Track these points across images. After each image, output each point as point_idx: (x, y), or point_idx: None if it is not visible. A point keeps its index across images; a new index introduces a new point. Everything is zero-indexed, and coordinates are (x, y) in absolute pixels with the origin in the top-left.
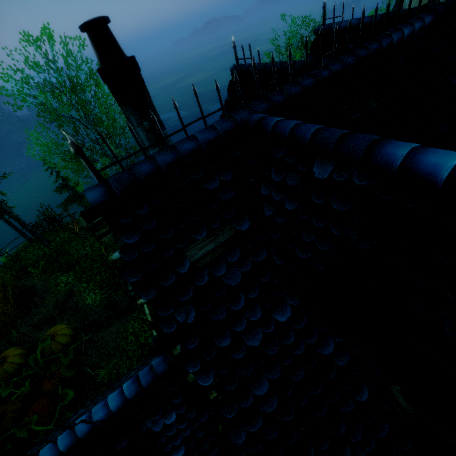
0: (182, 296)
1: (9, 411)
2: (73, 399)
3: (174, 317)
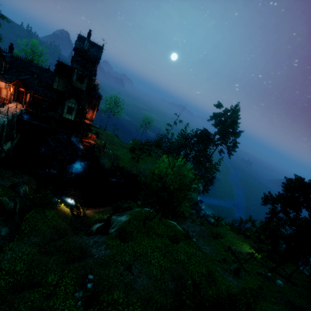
0: None
1: None
2: None
3: None
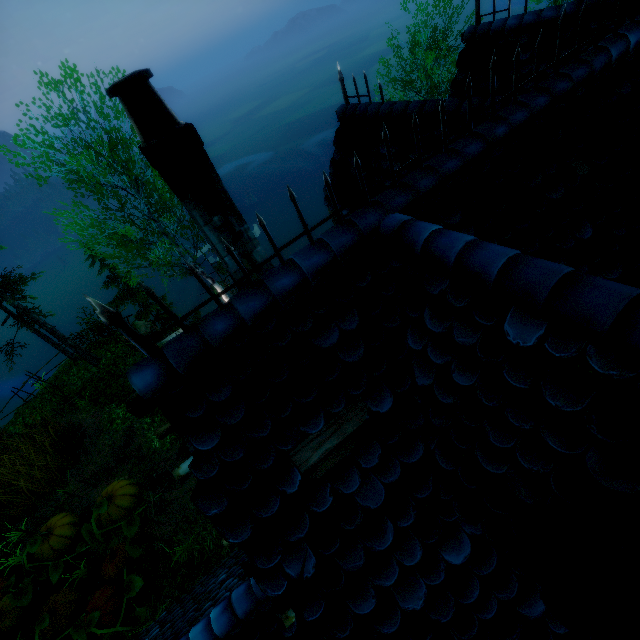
0: (293, 533)
1: (61, 605)
2: (144, 586)
3: (283, 569)
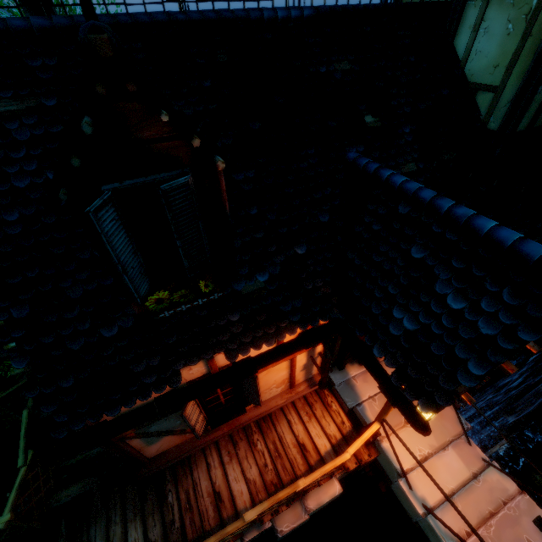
0: None
1: None
2: None
3: None
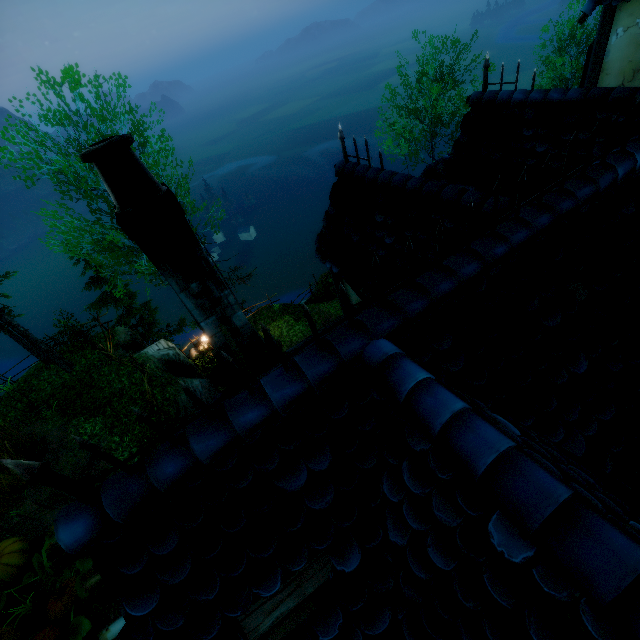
0: None
1: None
2: (92, 629)
3: None
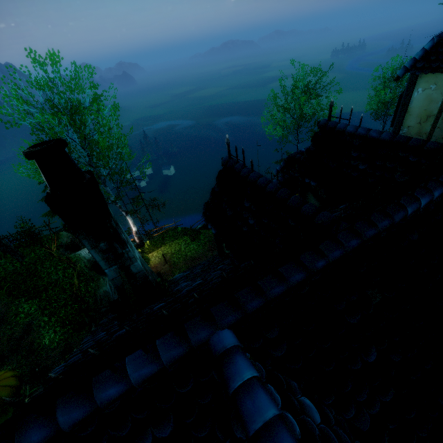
0: None
1: None
2: None
3: None
